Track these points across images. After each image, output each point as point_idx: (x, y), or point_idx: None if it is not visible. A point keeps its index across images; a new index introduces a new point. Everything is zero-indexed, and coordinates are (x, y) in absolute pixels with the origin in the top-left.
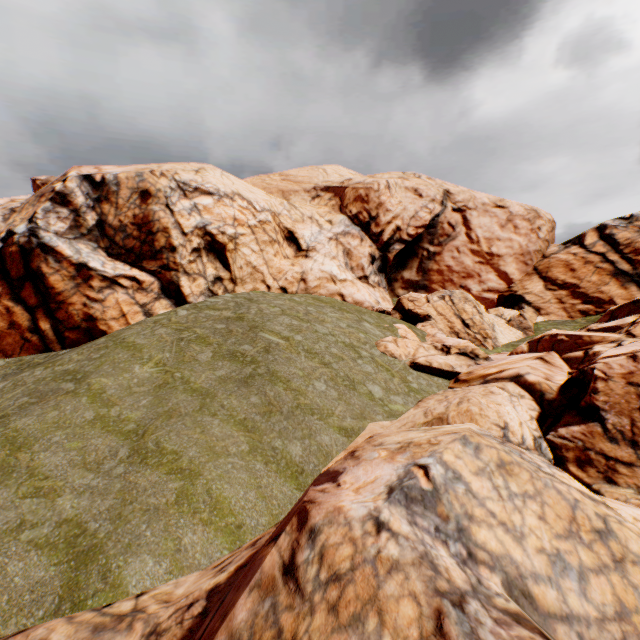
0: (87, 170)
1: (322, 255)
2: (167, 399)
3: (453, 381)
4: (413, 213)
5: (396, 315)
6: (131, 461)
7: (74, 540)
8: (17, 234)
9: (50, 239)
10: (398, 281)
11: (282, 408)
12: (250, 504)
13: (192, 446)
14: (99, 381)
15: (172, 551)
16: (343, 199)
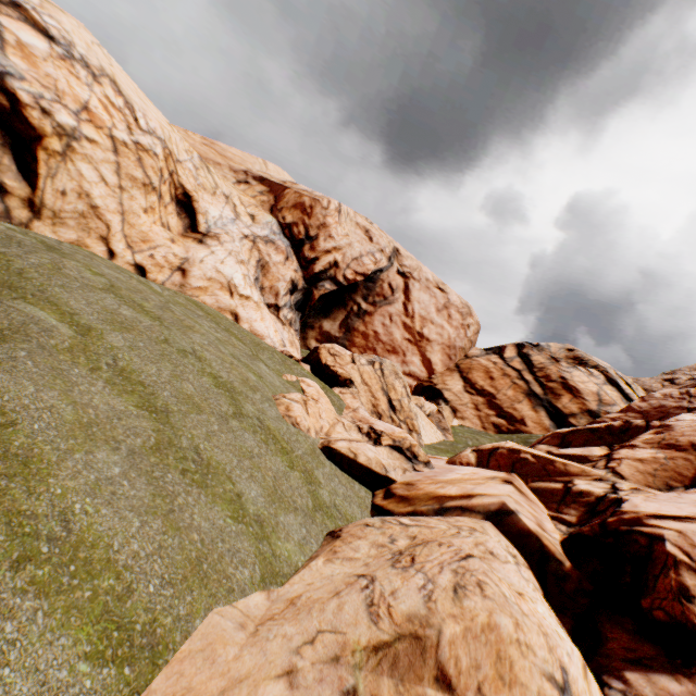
0: None
1: (226, 250)
2: None
3: (383, 494)
4: (358, 255)
5: (307, 367)
6: None
7: None
8: None
9: None
10: (315, 329)
11: None
12: None
13: None
14: None
15: None
16: (279, 199)
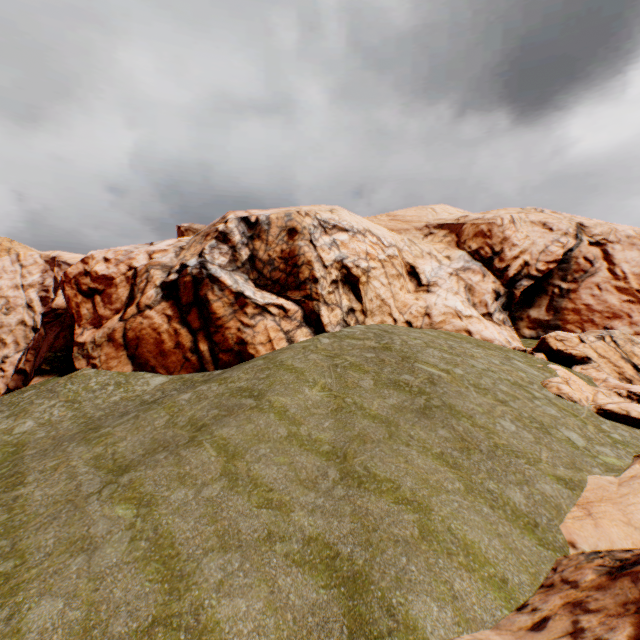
0: (240, 213)
1: (444, 290)
2: (350, 423)
3: None
4: (542, 247)
5: (542, 355)
6: (347, 484)
7: (331, 562)
8: (189, 267)
9: (215, 271)
10: (523, 320)
11: (479, 445)
12: (500, 554)
13: (404, 476)
14: (277, 399)
15: (449, 597)
16: (460, 235)
